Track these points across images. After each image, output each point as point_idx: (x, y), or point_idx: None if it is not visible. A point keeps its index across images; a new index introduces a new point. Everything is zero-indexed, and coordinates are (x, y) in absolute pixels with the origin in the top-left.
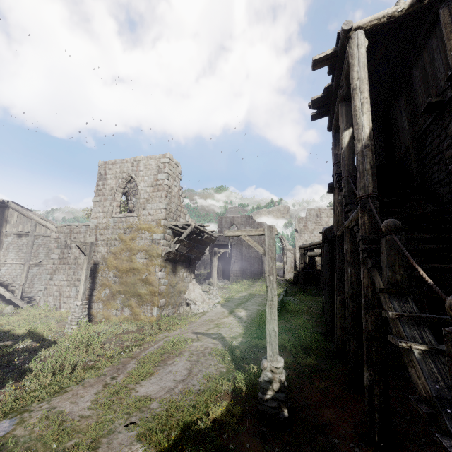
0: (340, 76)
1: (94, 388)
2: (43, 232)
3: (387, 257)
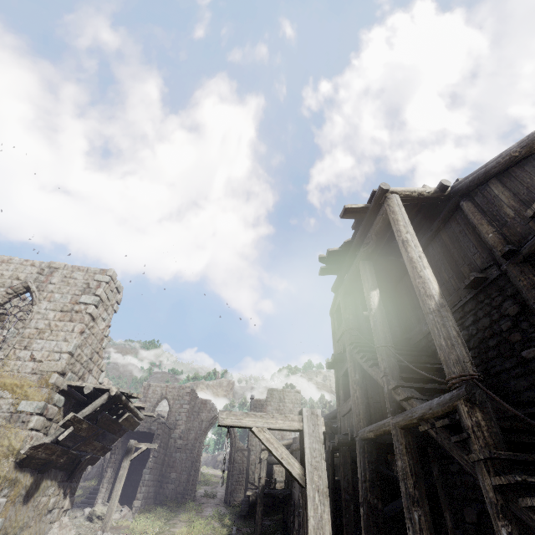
0: (365, 234)
1: None
2: None
3: None
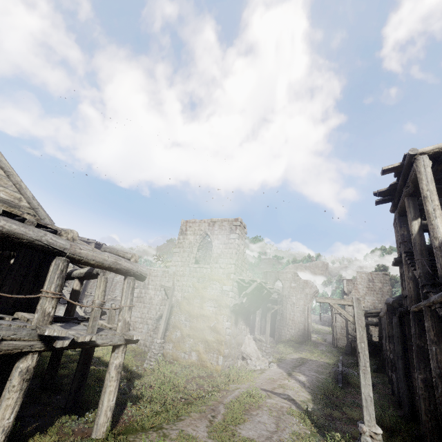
0: (406, 179)
1: (204, 422)
2: None
3: None
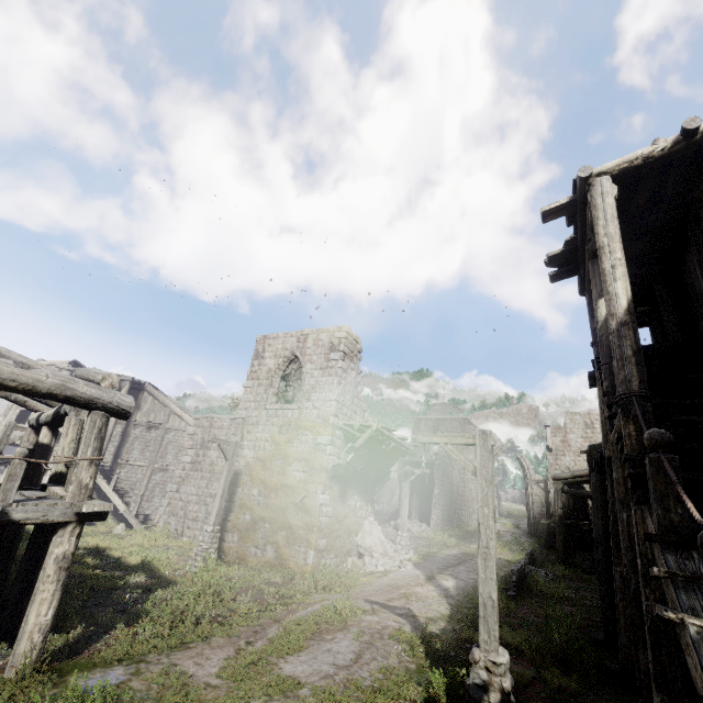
0: (586, 227)
1: (224, 651)
2: (176, 425)
3: (653, 485)
